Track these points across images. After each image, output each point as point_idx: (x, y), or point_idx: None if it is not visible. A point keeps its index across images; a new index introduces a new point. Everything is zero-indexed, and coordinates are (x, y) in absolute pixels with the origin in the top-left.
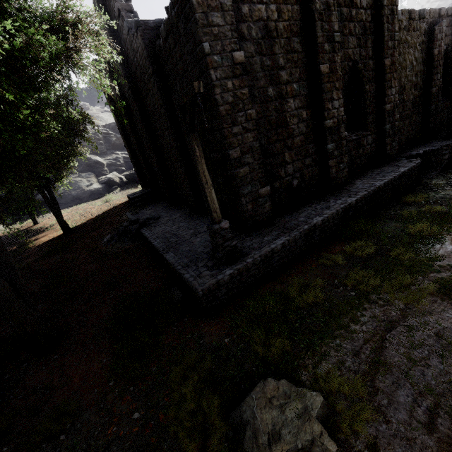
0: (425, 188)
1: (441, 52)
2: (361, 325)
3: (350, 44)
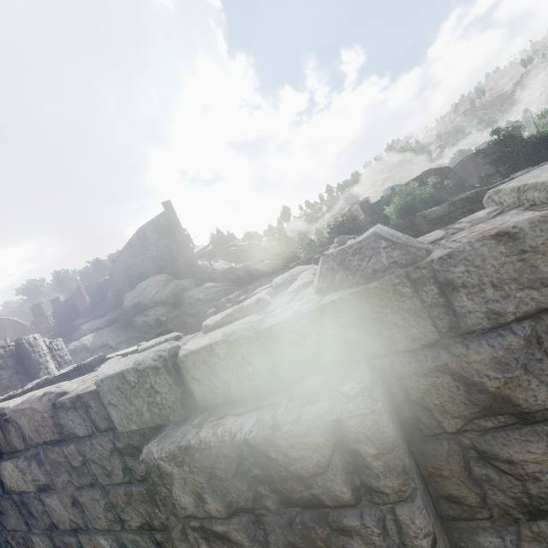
0: None
1: None
2: None
3: None
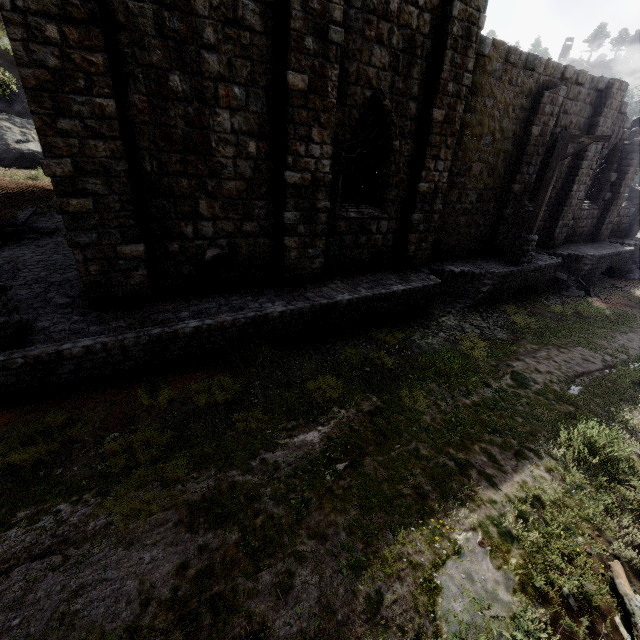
0: (422, 325)
1: (546, 135)
2: (16, 532)
3: (375, 58)
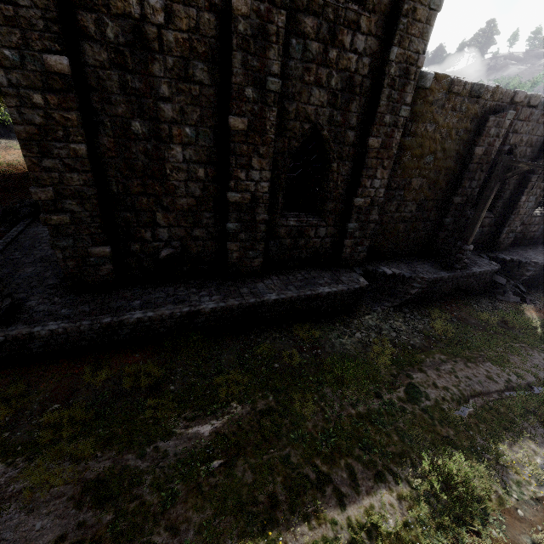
0: (344, 322)
1: (491, 154)
2: None
3: (314, 98)
